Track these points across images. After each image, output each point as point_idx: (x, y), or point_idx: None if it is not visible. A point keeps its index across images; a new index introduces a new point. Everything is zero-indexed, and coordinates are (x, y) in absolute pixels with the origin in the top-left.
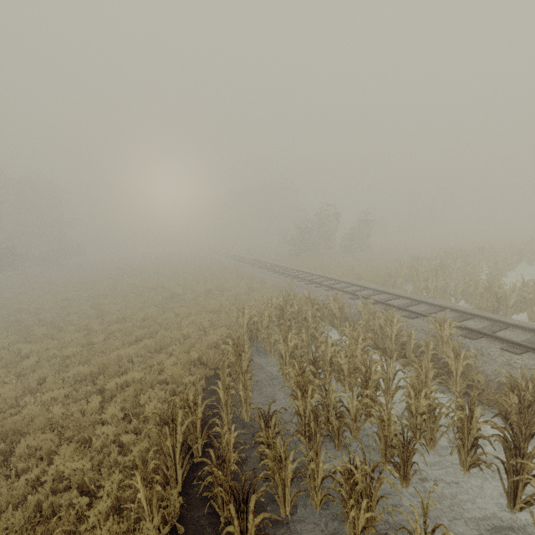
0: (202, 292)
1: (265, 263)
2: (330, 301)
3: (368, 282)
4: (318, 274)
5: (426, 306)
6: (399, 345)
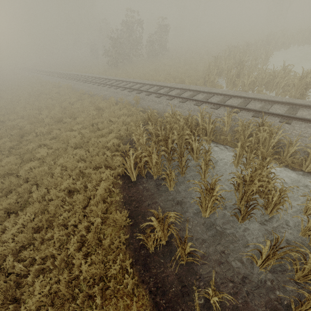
0: (53, 123)
1: (94, 78)
2: (195, 116)
3: (191, 85)
4: (150, 83)
5: (257, 102)
6: (275, 149)
